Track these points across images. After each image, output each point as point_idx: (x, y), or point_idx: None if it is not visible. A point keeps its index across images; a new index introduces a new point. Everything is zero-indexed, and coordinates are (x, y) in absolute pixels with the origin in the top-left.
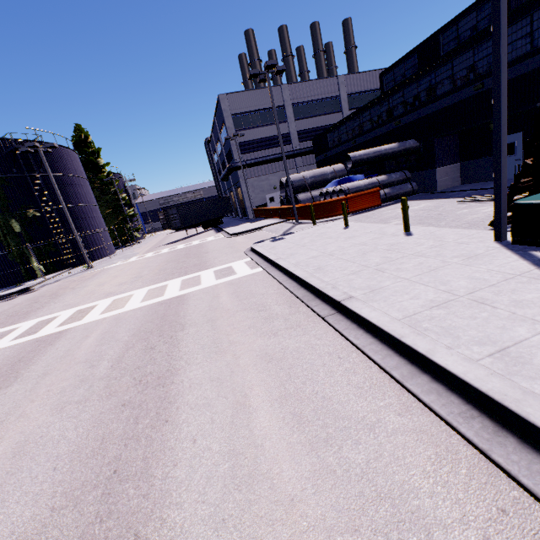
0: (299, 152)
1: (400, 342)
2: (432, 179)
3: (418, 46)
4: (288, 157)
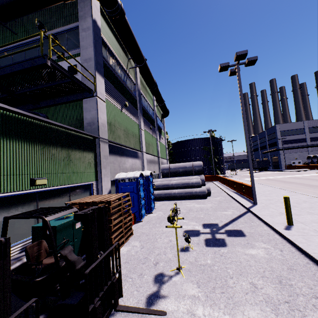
0: (311, 145)
1: None
2: None
3: None
4: (305, 147)
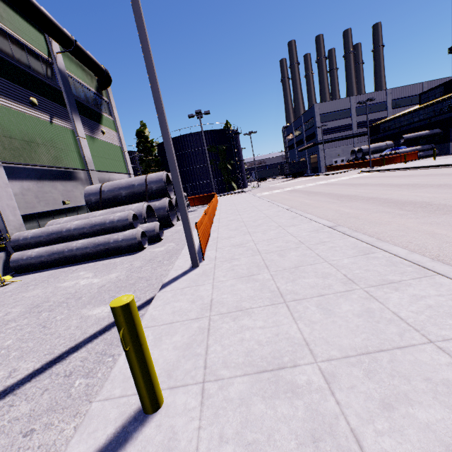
0: (357, 134)
1: (435, 165)
2: (447, 148)
3: (444, 83)
4: (350, 137)
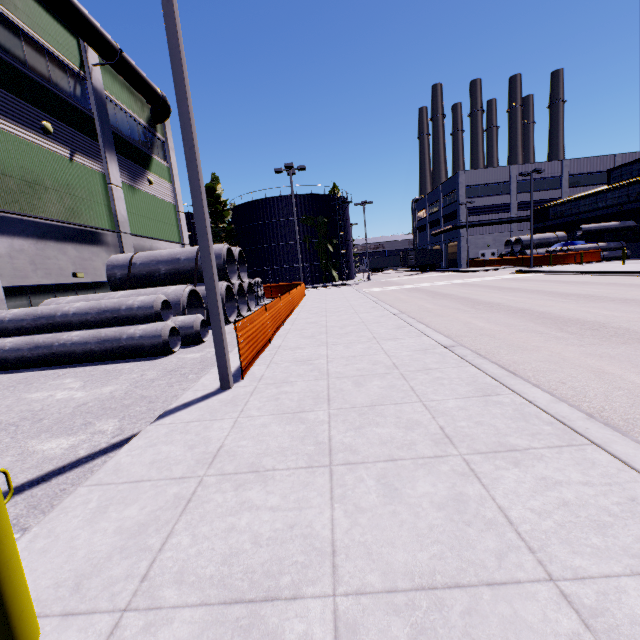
0: (517, 219)
1: (623, 272)
2: None
3: None
4: (506, 222)
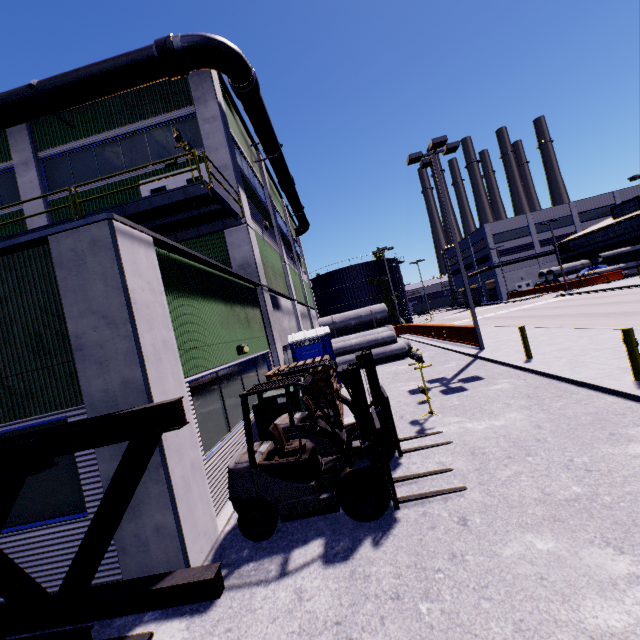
0: (542, 254)
1: (639, 285)
2: None
3: (637, 197)
4: (533, 258)
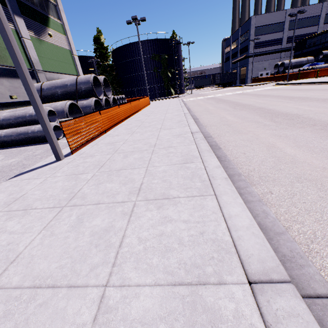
0: (285, 49)
1: None
2: None
3: None
4: (278, 52)
